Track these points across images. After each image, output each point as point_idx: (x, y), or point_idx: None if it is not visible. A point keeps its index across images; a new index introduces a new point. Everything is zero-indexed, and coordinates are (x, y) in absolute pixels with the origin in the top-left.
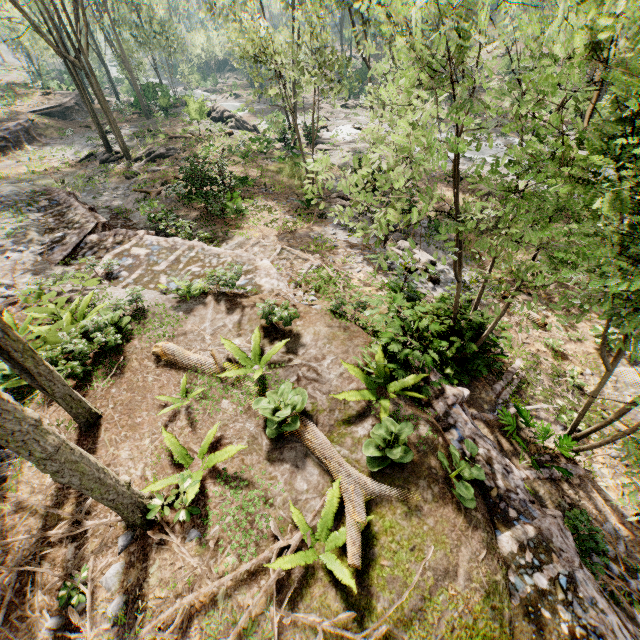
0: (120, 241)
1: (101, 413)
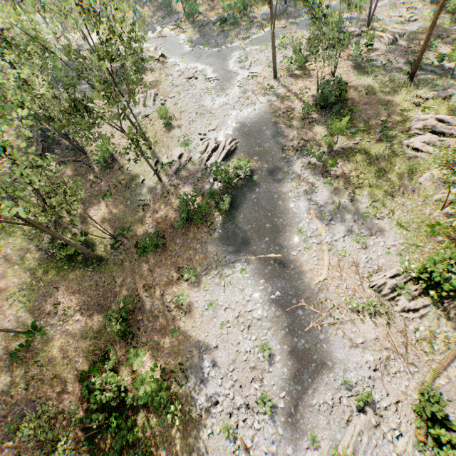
0: None
1: None
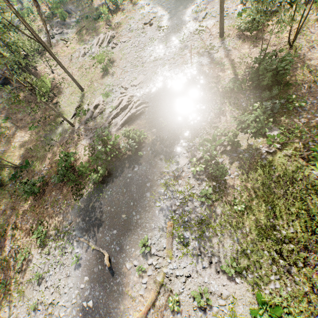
0: None
1: None
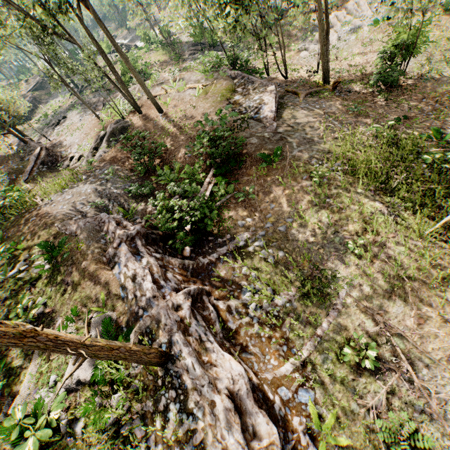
0: (116, 97)
1: (143, 112)
